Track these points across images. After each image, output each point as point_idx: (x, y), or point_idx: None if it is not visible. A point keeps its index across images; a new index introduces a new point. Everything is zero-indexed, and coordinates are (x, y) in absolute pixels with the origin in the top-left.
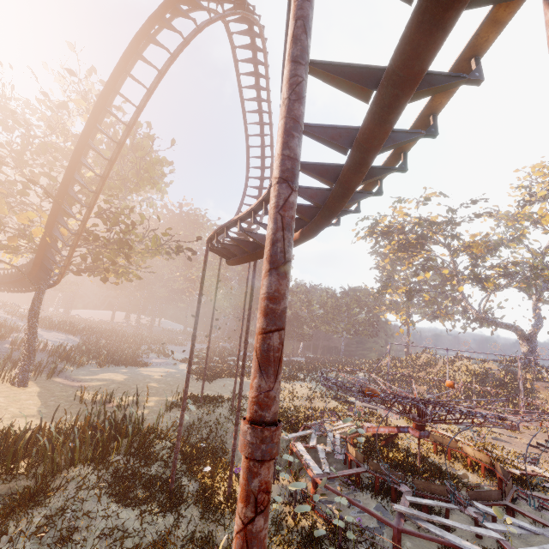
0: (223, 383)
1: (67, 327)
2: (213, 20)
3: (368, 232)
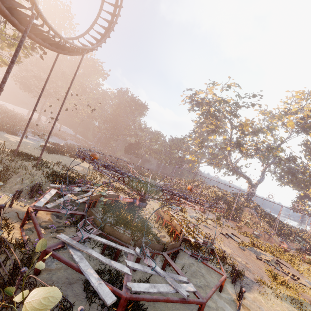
0: (59, 157)
1: None
2: None
3: (188, 98)
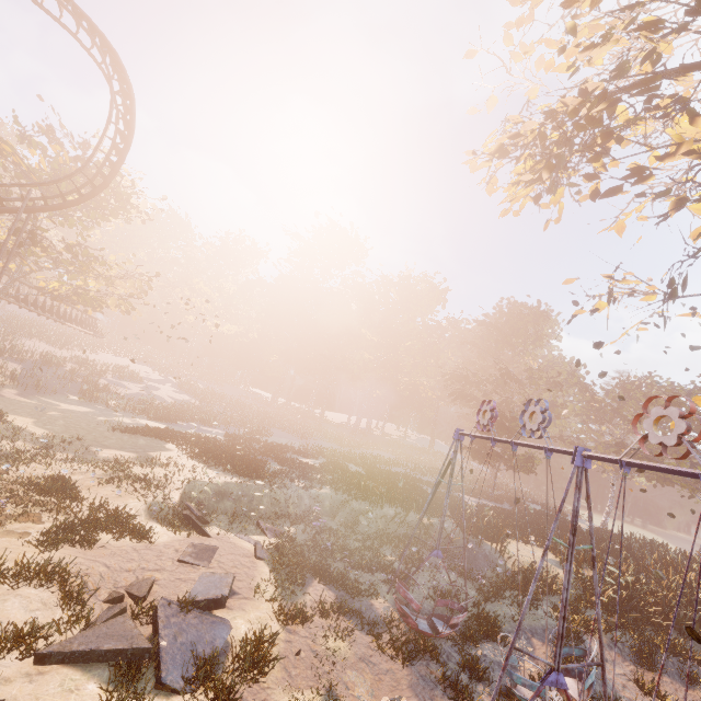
0: (131, 438)
1: (198, 392)
2: None
3: (490, 161)
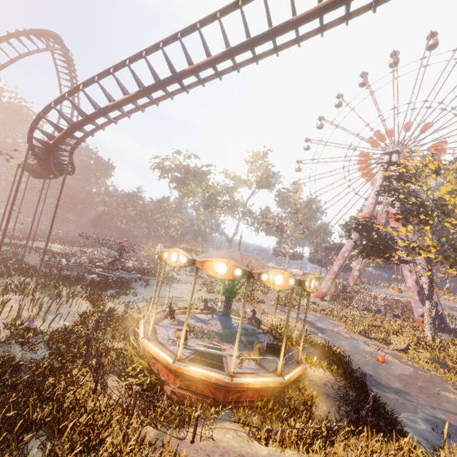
0: (30, 242)
1: None
2: (31, 53)
3: (156, 166)
